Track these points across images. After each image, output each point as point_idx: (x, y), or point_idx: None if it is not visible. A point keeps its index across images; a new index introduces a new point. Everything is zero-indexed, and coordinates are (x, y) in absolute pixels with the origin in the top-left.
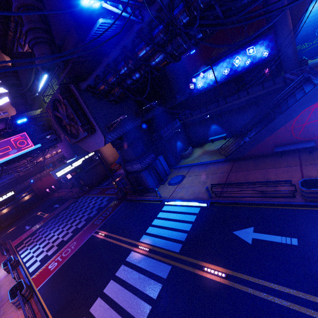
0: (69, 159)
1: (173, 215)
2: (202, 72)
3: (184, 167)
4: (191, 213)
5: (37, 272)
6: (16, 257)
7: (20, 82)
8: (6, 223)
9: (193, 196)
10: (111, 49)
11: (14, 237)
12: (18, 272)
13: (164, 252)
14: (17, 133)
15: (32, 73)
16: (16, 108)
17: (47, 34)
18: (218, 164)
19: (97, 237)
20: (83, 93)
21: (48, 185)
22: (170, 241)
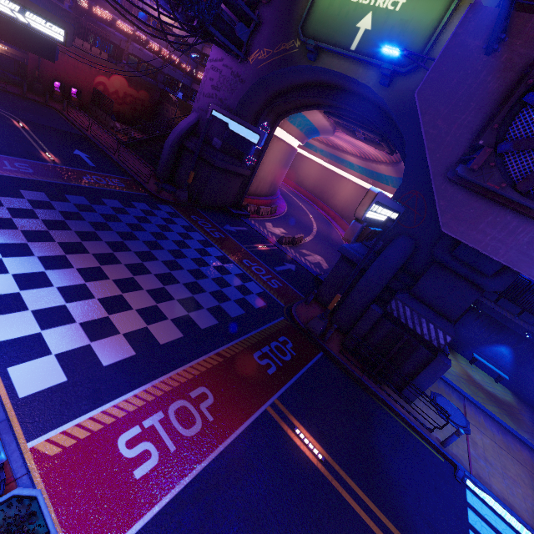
0: (231, 117)
1: None
2: None
3: (444, 381)
4: None
5: (57, 427)
6: None
7: None
8: None
9: None
10: None
11: None
12: None
13: None
14: None
15: None
16: None
17: None
18: (532, 454)
19: (295, 442)
20: None
21: (69, 77)
22: None
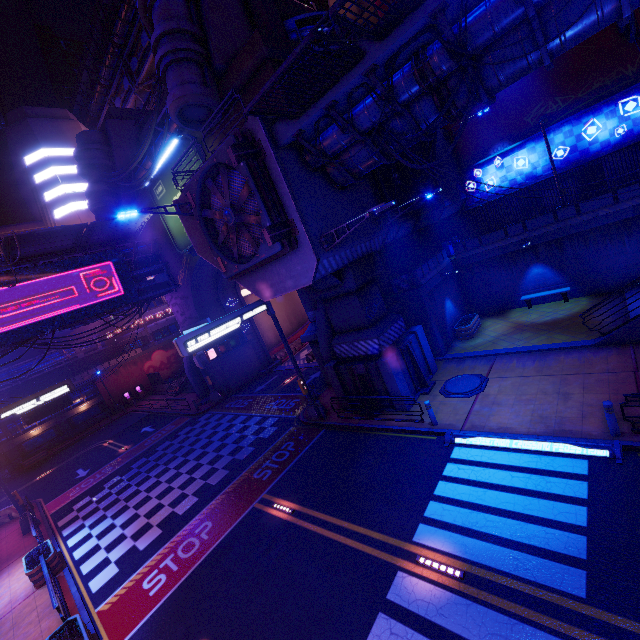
0: (190, 327)
1: (498, 475)
2: (501, 155)
3: (472, 357)
4: (563, 475)
5: (110, 595)
6: (55, 543)
7: (113, 163)
8: (35, 459)
9: (545, 427)
10: (402, 18)
11: (51, 493)
12: (61, 588)
13: (526, 591)
14: (94, 261)
15: (147, 137)
16: (98, 214)
17: (200, 46)
18: (582, 352)
19: (271, 514)
20: (281, 152)
21: (130, 384)
22: (531, 555)
